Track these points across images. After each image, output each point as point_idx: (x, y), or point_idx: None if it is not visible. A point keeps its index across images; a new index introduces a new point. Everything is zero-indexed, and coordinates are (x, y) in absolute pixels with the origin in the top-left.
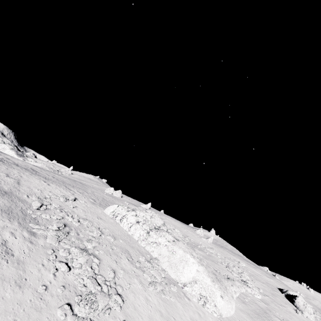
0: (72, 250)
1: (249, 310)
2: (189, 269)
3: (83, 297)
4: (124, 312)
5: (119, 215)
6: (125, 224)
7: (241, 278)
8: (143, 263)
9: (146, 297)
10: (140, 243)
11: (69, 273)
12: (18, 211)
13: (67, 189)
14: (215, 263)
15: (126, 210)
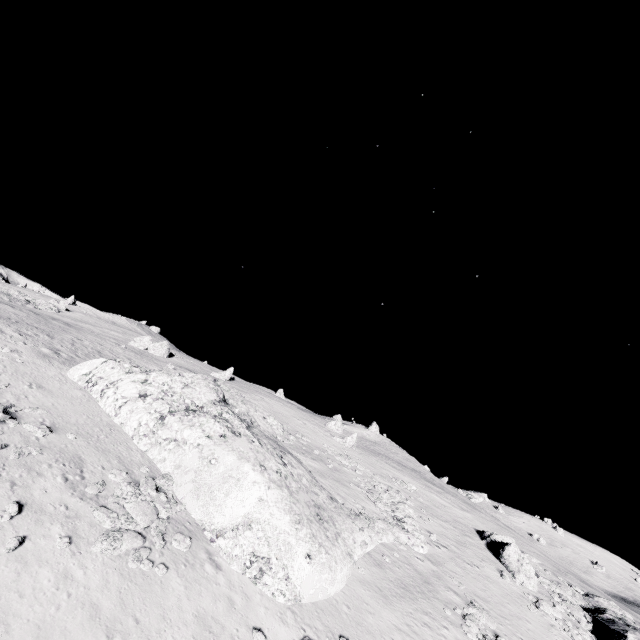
0: None
1: (384, 581)
2: (241, 497)
3: None
4: None
5: (101, 382)
6: (109, 401)
7: (393, 513)
8: (116, 487)
9: (68, 570)
10: (136, 442)
11: None
12: None
13: None
14: (342, 485)
15: (124, 370)
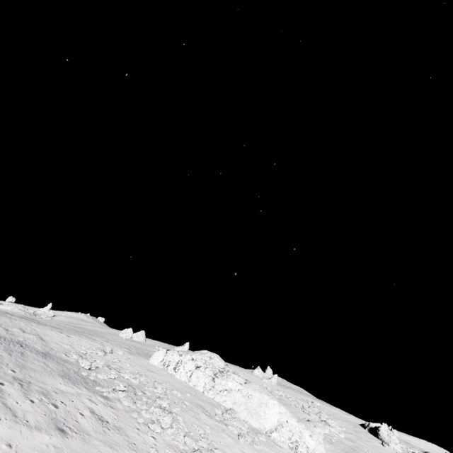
0: (152, 410)
1: (338, 450)
2: (272, 412)
3: None
4: None
5: (172, 363)
6: (182, 373)
7: (320, 418)
8: (222, 416)
9: (241, 449)
10: (207, 394)
11: (163, 434)
12: (74, 374)
13: (91, 339)
14: (289, 406)
15: (178, 355)
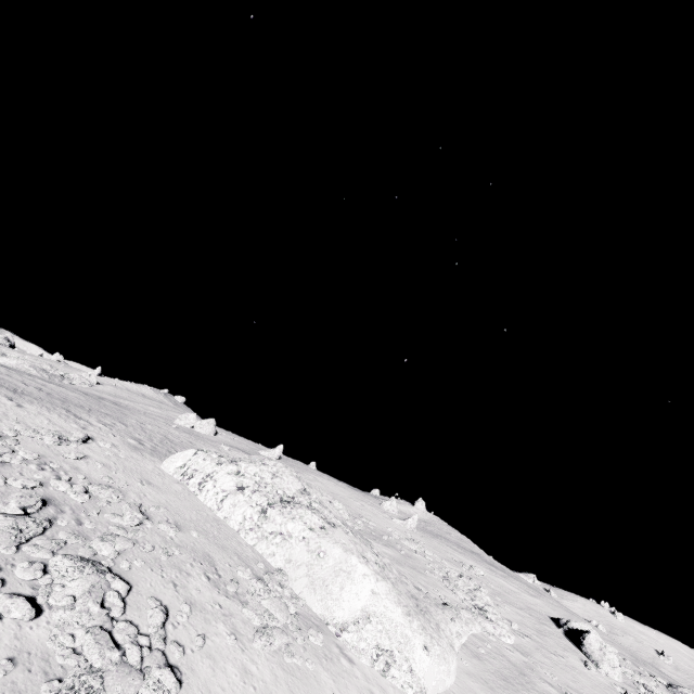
0: (54, 563)
1: (486, 673)
2: (355, 590)
3: (65, 684)
4: None
5: (197, 475)
6: (209, 494)
7: (473, 601)
8: (246, 584)
9: (245, 665)
10: (243, 536)
11: (36, 622)
12: None
13: (72, 417)
14: (419, 573)
15: (214, 462)
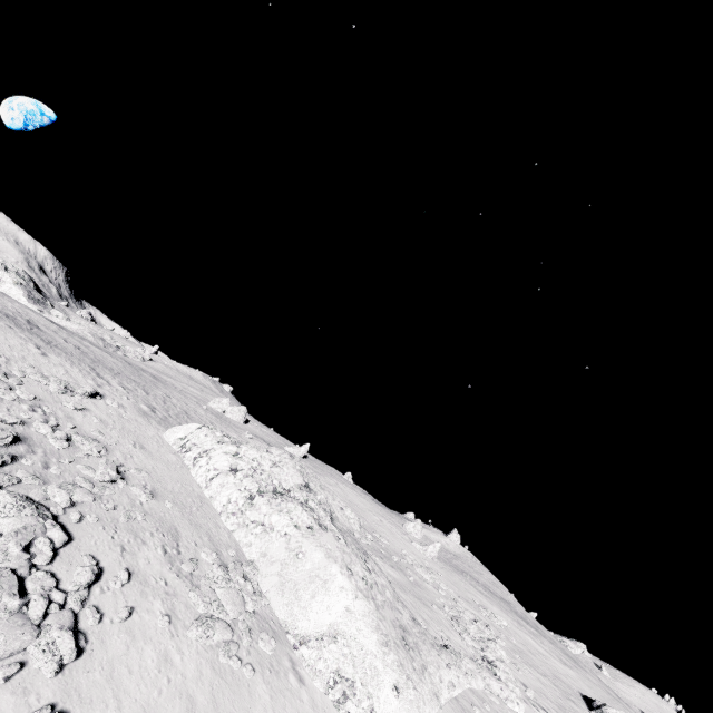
0: None
1: None
2: (328, 603)
3: None
4: (67, 682)
5: (195, 449)
6: (201, 470)
7: (482, 652)
8: (207, 568)
9: (168, 652)
10: (224, 519)
11: None
12: None
13: (93, 374)
14: (424, 605)
15: (216, 439)
